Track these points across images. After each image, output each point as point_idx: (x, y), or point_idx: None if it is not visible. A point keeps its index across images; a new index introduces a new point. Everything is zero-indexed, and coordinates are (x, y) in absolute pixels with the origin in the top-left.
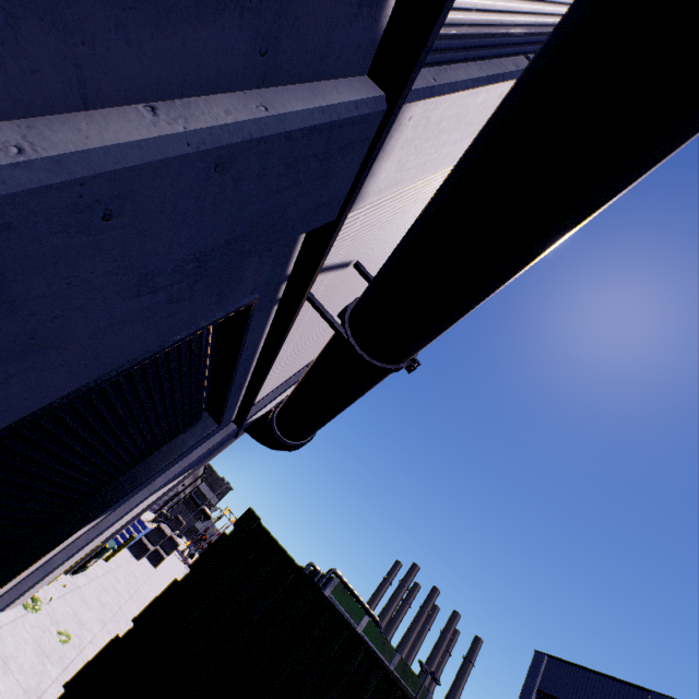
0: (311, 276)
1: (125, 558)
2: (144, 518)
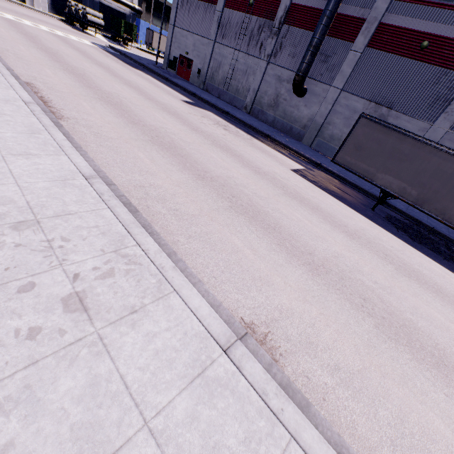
0: None
1: None
2: None
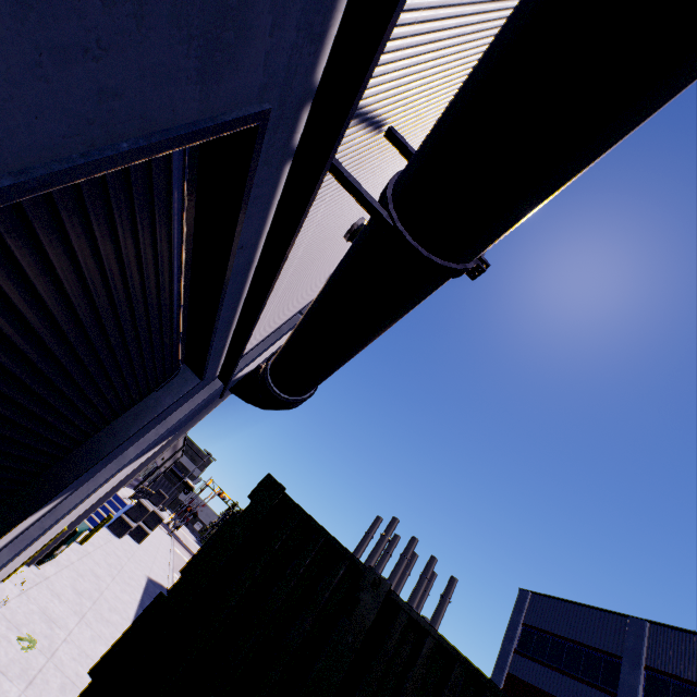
0: (363, 72)
1: (104, 538)
2: (122, 495)
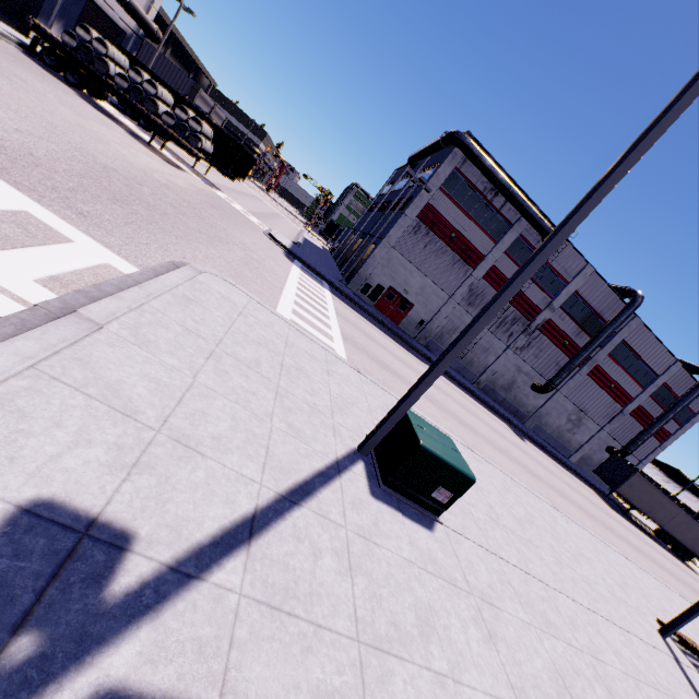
0: None
1: None
2: None
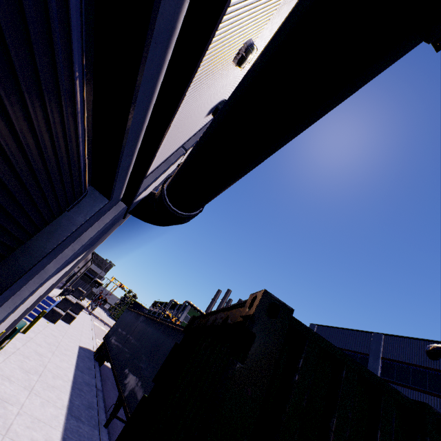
0: None
1: (42, 325)
2: (52, 294)
